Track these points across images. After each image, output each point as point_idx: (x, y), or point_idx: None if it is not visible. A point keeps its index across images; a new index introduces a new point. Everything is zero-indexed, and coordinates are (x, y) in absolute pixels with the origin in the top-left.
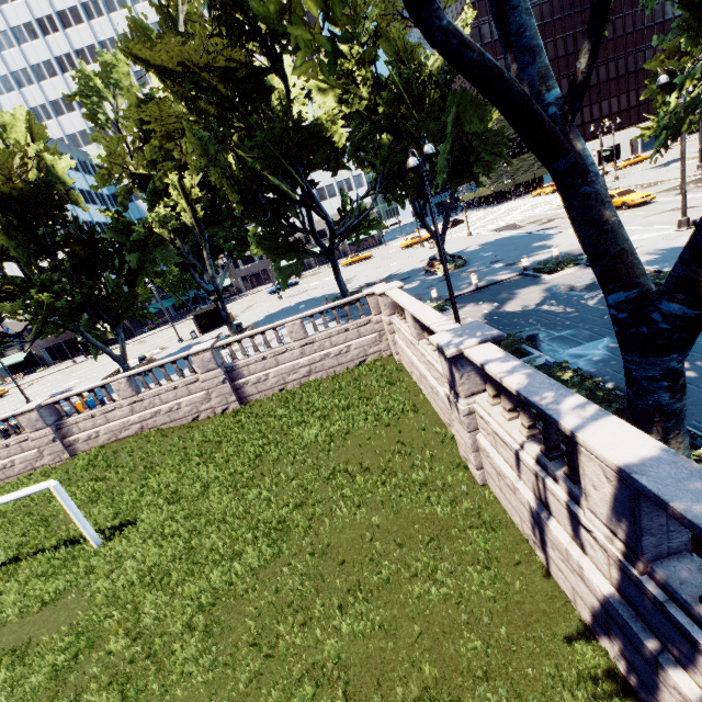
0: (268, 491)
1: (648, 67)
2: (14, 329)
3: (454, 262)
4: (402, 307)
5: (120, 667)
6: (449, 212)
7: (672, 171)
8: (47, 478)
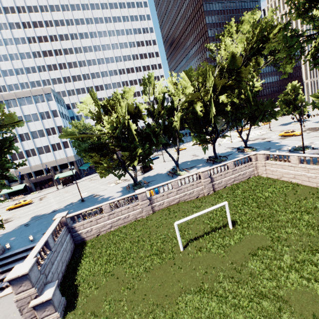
0: (279, 207)
1: (279, 97)
2: (20, 173)
3: (251, 149)
4: (278, 157)
5: (306, 241)
6: (249, 133)
7: (292, 127)
8: (152, 220)
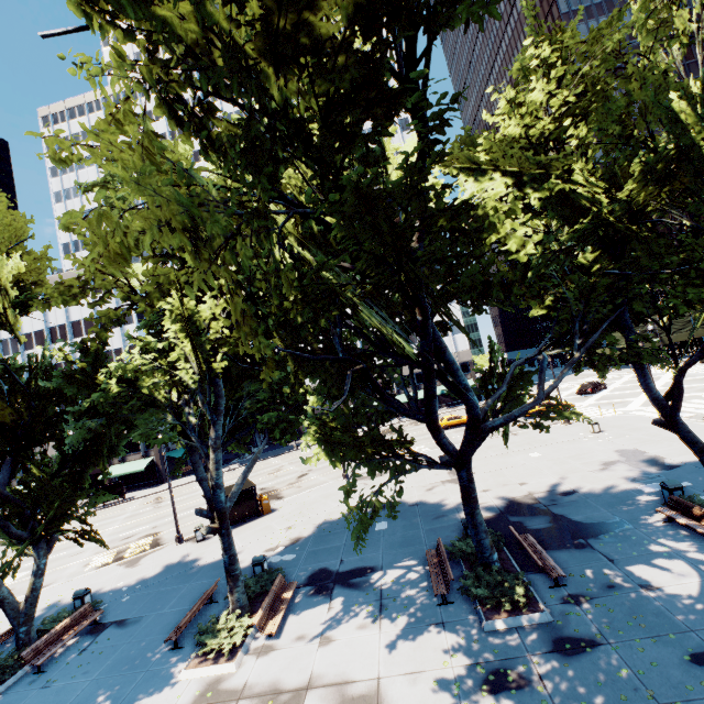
0: None
1: None
2: None
3: None
4: None
5: None
6: None
7: None
8: None
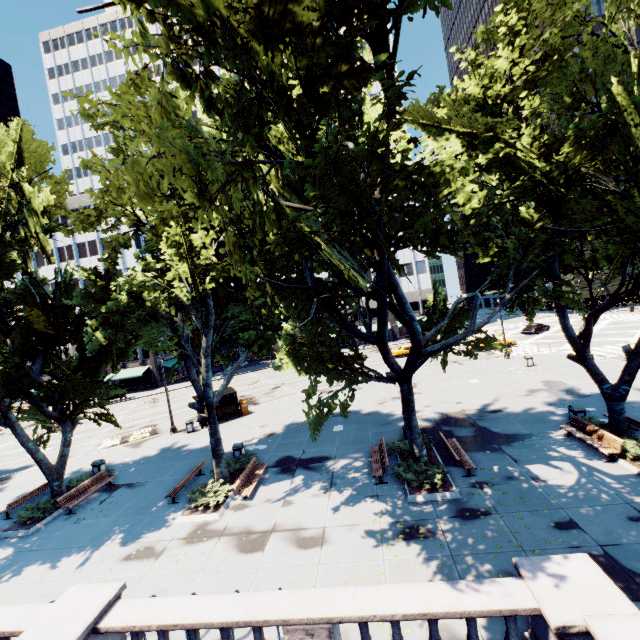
0: None
1: None
2: None
3: None
4: None
5: None
6: None
7: None
8: None
